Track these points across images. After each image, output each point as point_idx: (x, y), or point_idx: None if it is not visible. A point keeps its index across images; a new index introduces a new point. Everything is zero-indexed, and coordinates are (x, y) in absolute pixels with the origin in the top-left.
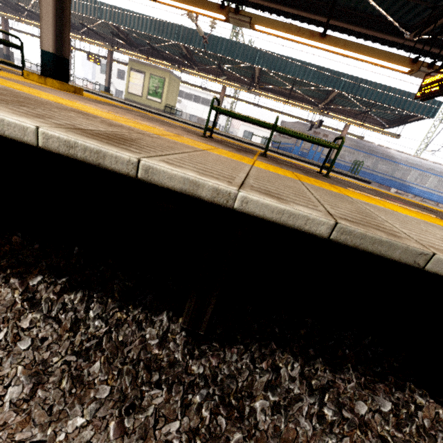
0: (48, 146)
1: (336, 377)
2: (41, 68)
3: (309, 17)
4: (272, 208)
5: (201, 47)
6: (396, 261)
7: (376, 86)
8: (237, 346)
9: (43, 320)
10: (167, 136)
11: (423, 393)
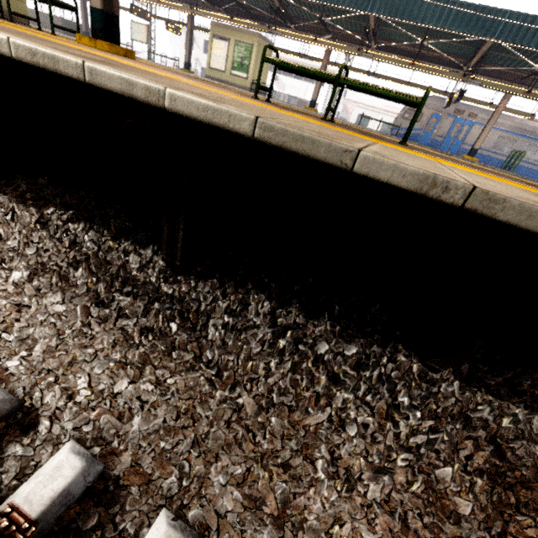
0: (18, 56)
1: (309, 323)
2: (91, 30)
3: None
4: (197, 104)
5: None
6: (323, 162)
7: None
8: (212, 280)
9: (49, 238)
10: (183, 81)
11: (409, 354)
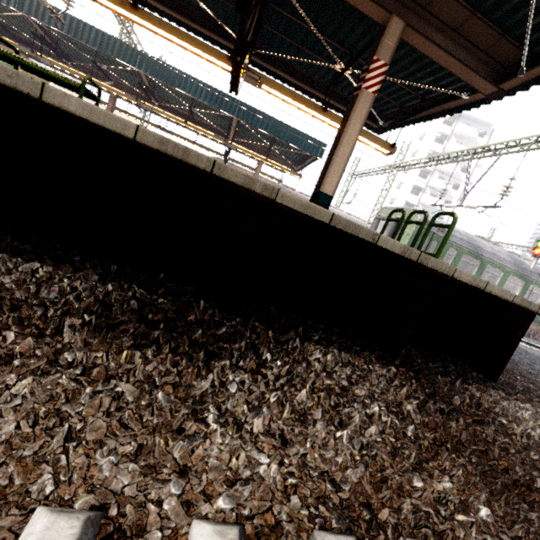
0: None
1: None
2: None
3: (149, 2)
4: None
5: (58, 28)
6: None
7: (269, 119)
8: None
9: None
10: None
11: None
